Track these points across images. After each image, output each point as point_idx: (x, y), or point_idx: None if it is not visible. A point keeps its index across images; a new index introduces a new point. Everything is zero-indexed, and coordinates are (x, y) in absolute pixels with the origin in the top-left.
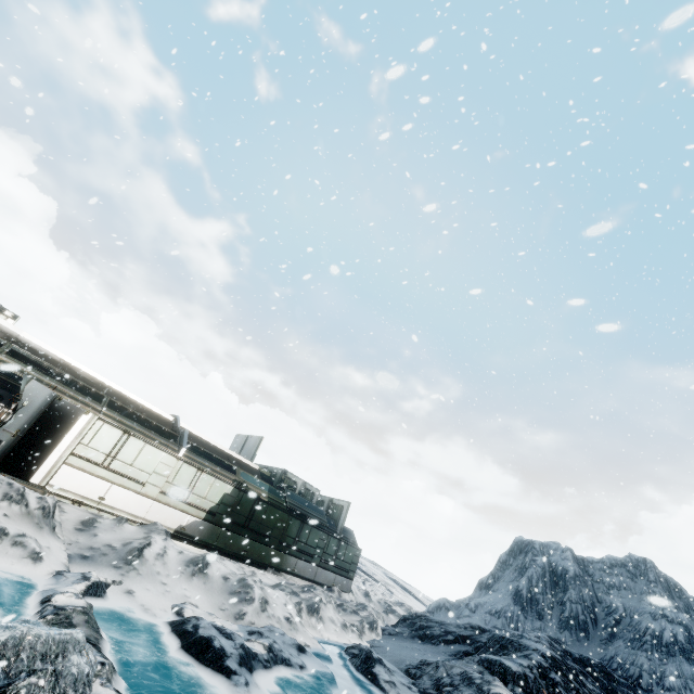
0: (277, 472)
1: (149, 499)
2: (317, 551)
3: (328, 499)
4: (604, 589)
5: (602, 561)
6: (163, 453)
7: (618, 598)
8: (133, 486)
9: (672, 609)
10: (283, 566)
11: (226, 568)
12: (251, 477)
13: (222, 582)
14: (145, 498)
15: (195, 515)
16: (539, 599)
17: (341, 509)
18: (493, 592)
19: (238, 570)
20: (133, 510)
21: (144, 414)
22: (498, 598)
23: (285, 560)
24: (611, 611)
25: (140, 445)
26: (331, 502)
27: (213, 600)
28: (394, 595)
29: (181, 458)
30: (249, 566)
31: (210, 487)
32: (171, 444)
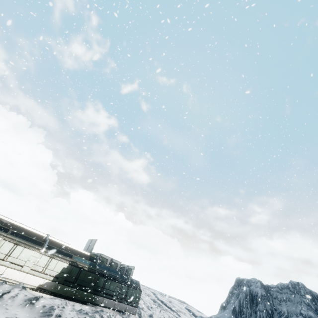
0: (98, 255)
1: (24, 273)
2: (115, 293)
3: (126, 266)
4: (278, 302)
5: (277, 286)
6: (33, 251)
7: (285, 306)
8: (17, 267)
9: (305, 309)
10: (95, 302)
11: (49, 302)
12: (80, 259)
13: (41, 308)
14: (23, 272)
15: (48, 279)
16: (244, 311)
17: (131, 270)
18: (225, 310)
19: (61, 304)
20: (17, 278)
21: (31, 235)
22: (226, 313)
23: (97, 298)
24: (281, 314)
25: (22, 249)
26: (127, 267)
27: (30, 316)
28: (180, 317)
29: (42, 253)
30: (76, 302)
31: (56, 265)
32: (39, 247)
